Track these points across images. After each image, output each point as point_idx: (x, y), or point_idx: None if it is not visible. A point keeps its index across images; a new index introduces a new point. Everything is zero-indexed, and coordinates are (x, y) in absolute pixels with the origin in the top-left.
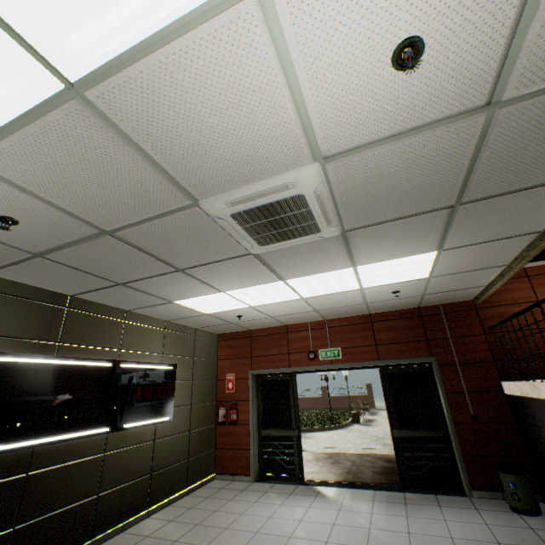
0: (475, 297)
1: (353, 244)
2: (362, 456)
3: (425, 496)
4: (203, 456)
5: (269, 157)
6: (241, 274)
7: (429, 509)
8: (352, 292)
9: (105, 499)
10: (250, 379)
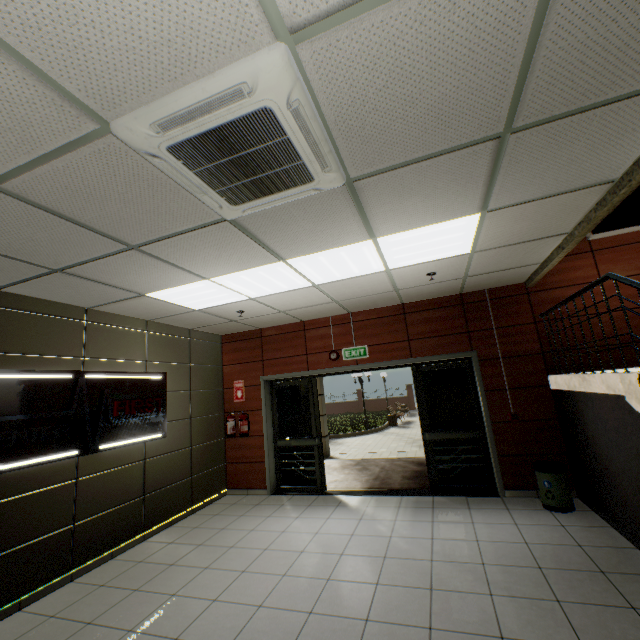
0: (528, 279)
1: (367, 203)
2: (393, 461)
3: (455, 499)
4: (210, 472)
5: (195, 28)
6: (223, 252)
7: (457, 513)
8: (376, 275)
9: (84, 528)
10: (262, 386)
